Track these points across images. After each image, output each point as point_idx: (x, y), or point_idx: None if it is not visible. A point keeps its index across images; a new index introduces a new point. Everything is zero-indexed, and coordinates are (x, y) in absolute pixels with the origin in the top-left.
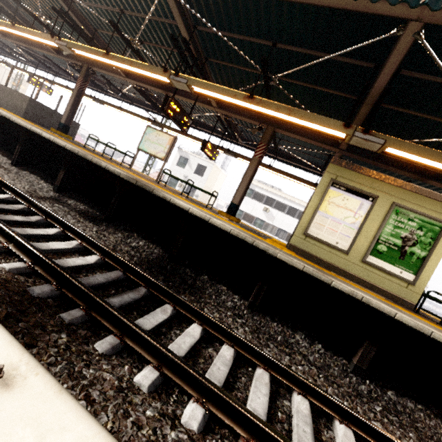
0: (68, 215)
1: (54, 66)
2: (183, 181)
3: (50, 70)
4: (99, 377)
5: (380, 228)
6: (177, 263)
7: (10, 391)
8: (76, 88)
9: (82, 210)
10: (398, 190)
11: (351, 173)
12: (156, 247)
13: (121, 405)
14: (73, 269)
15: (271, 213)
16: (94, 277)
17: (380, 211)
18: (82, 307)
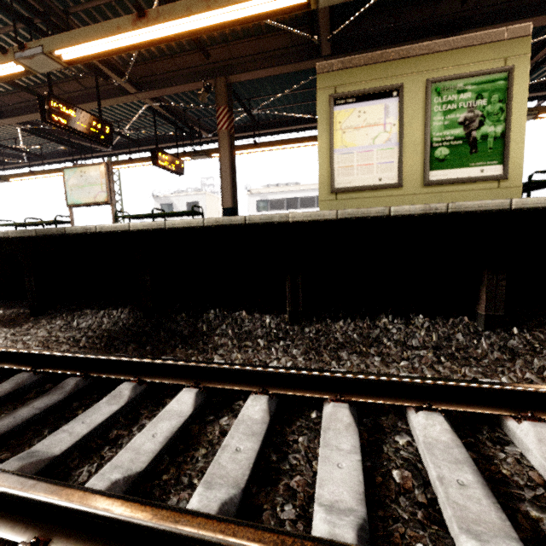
0: None
1: None
2: (147, 215)
3: None
4: None
5: (426, 127)
6: (163, 316)
7: None
8: None
9: None
10: (424, 60)
11: (352, 72)
12: (123, 311)
13: None
14: None
15: None
16: None
17: (416, 103)
18: None
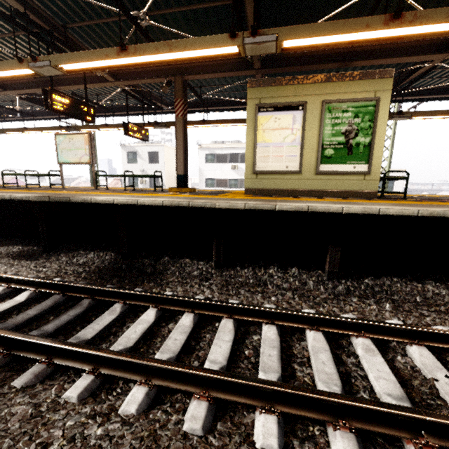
0: None
1: None
2: (120, 176)
3: None
4: (5, 415)
5: (320, 134)
6: (134, 258)
7: None
8: None
9: (16, 253)
10: (322, 86)
11: (272, 89)
12: (107, 253)
13: (29, 431)
14: None
15: (240, 168)
16: (24, 314)
17: (314, 116)
18: None
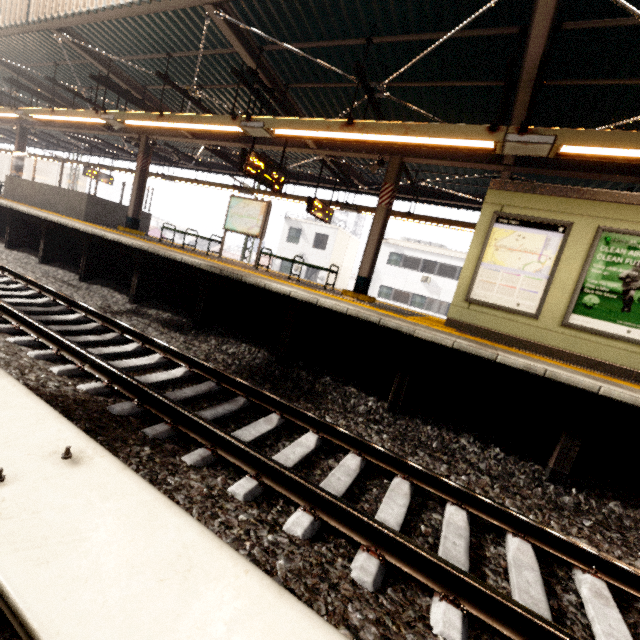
0: (149, 327)
1: (109, 147)
2: (288, 260)
3: (106, 154)
4: (186, 484)
5: (583, 271)
6: (289, 366)
7: (78, 467)
8: (137, 168)
9: (165, 320)
10: (603, 206)
11: (524, 197)
12: (259, 350)
13: (209, 508)
14: (157, 386)
15: (434, 282)
16: (181, 392)
17: (580, 245)
18: (167, 422)
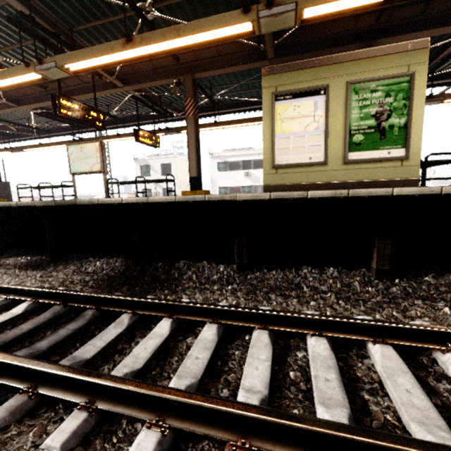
0: (4, 275)
1: None
2: (131, 182)
3: None
4: None
5: (346, 118)
6: (146, 264)
7: None
8: None
9: (24, 263)
10: (345, 66)
11: (289, 75)
12: (117, 260)
13: None
14: None
15: (253, 174)
16: (16, 329)
17: (338, 99)
18: None
